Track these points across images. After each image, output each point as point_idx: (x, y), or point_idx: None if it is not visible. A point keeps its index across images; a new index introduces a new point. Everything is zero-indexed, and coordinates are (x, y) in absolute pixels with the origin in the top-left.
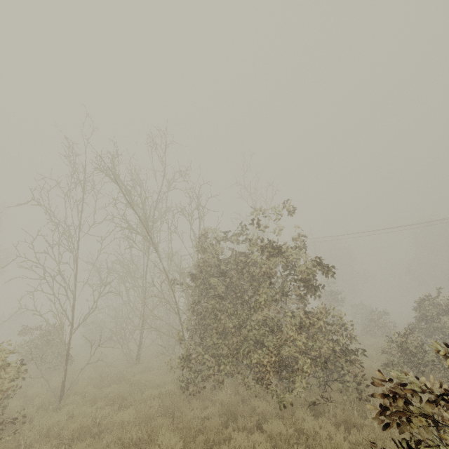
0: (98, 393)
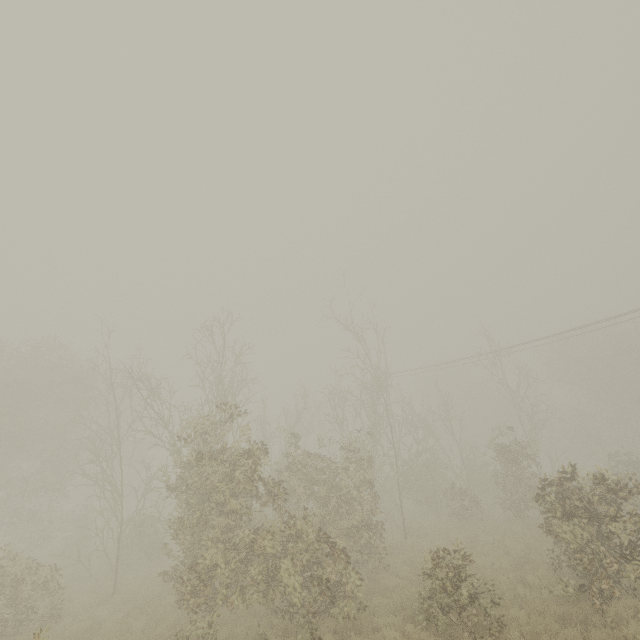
0: (132, 596)
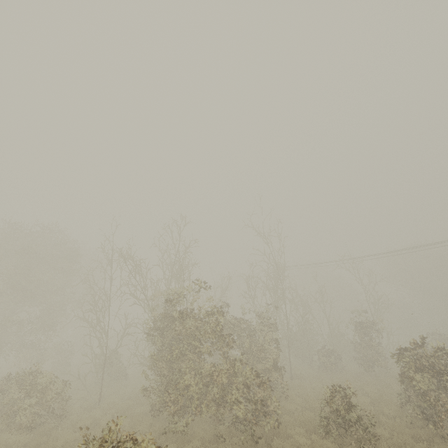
0: (114, 404)
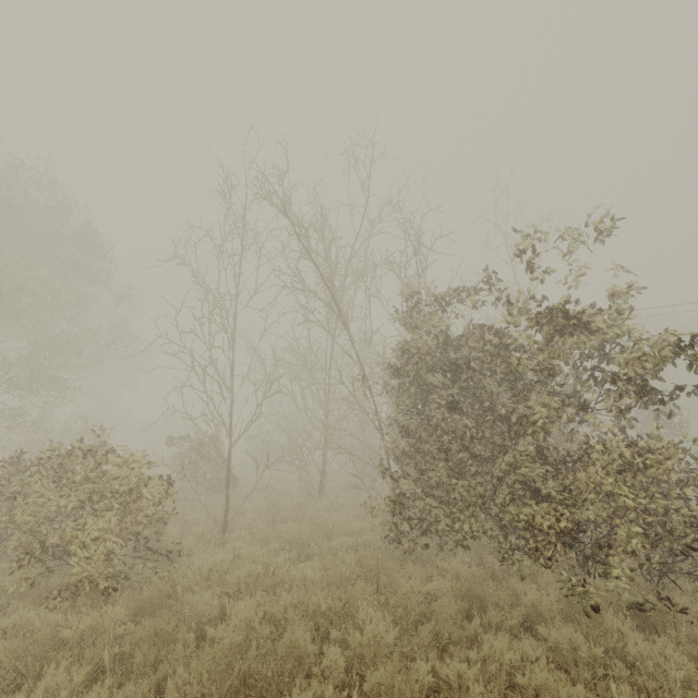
0: (270, 532)
